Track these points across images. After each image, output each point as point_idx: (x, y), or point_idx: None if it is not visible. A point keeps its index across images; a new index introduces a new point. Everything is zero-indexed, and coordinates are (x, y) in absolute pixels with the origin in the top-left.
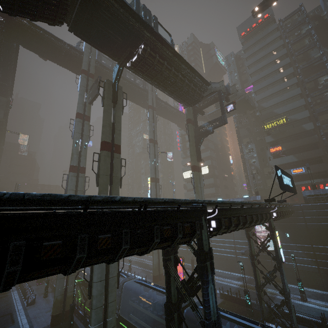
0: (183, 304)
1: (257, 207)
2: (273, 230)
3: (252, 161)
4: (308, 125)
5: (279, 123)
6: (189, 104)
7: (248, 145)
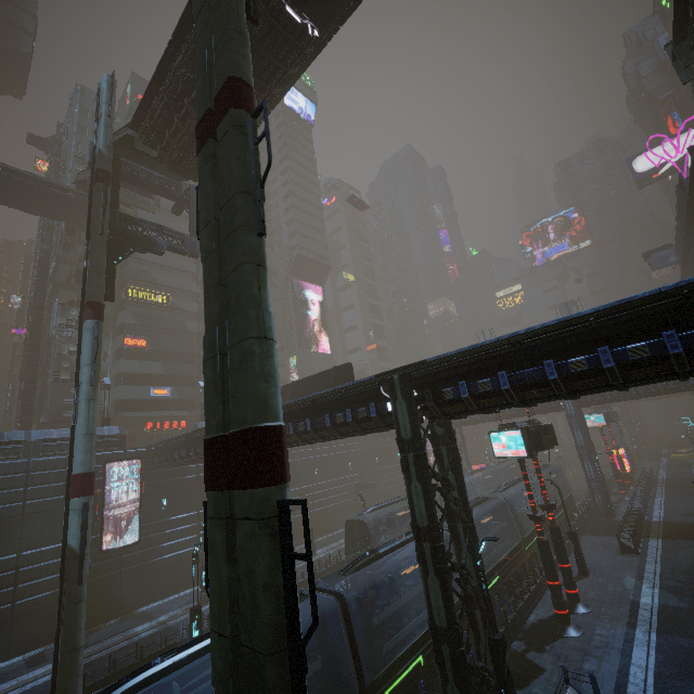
0: None
1: None
2: None
3: (69, 350)
4: (192, 325)
5: (156, 300)
6: (177, 163)
7: (73, 309)
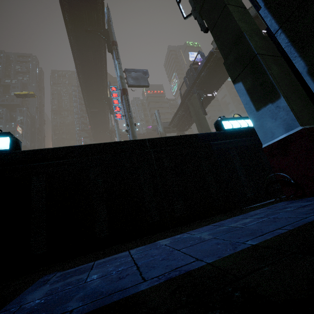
0: None
1: None
2: None
3: None
4: None
5: None
6: (181, 130)
7: None
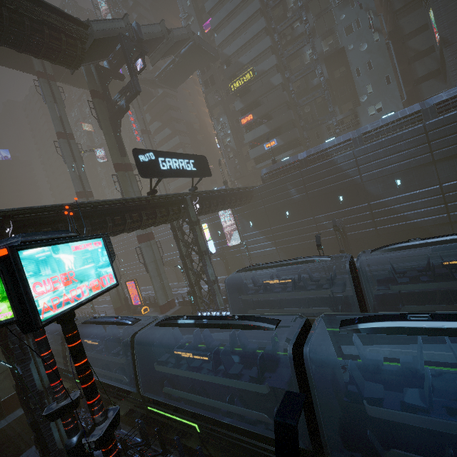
0: (138, 325)
1: (136, 204)
2: (192, 224)
3: (227, 141)
4: (276, 79)
5: (246, 80)
6: (70, 65)
7: (220, 118)
